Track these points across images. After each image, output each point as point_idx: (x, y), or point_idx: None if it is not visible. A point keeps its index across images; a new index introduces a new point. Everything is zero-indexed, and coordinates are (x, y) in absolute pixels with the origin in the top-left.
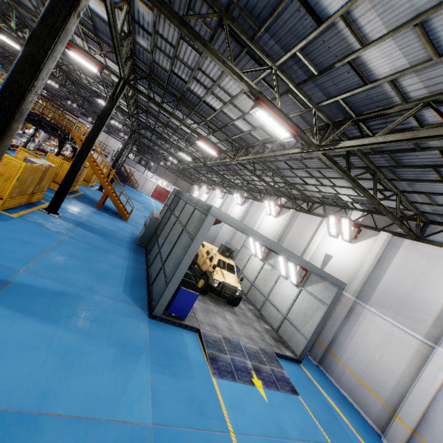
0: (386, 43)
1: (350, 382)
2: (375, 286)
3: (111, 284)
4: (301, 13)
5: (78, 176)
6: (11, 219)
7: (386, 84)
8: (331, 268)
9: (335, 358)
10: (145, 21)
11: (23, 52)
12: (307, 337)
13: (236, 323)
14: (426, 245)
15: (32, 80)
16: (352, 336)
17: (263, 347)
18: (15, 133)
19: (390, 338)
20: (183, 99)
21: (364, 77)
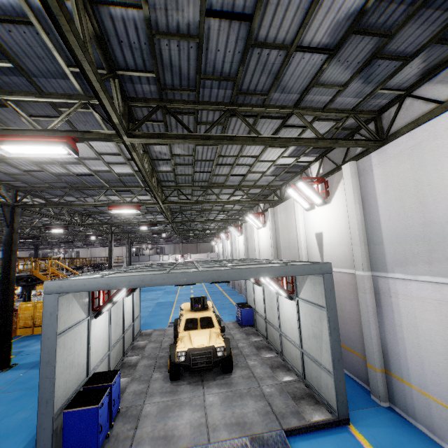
0: None
1: (447, 423)
2: (380, 239)
3: (9, 444)
4: None
5: None
6: None
7: (36, 1)
8: (329, 248)
9: (403, 384)
10: None
11: None
12: (331, 373)
13: (220, 404)
14: (395, 141)
15: None
16: (400, 332)
17: (260, 430)
18: None
19: (447, 309)
20: (74, 185)
21: (17, 18)
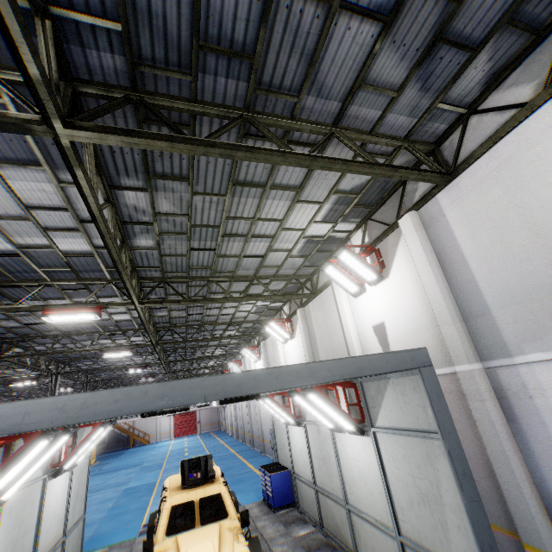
0: None
1: None
2: (482, 306)
3: None
4: None
5: None
6: None
7: None
8: (399, 343)
9: None
10: None
11: None
12: None
13: None
14: (470, 169)
15: None
16: None
17: None
18: None
19: None
20: None
21: None
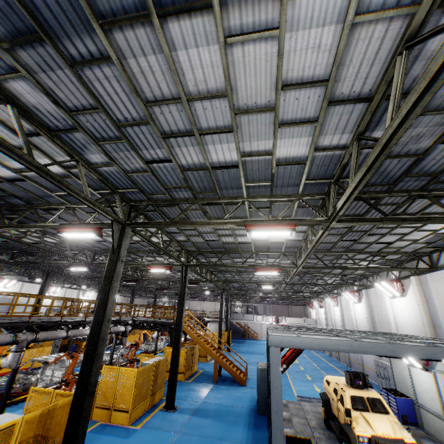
0: (280, 143)
1: None
2: None
3: None
4: (225, 171)
5: (191, 356)
6: (134, 432)
7: (317, 153)
8: None
9: None
10: (173, 229)
11: (98, 300)
12: None
13: None
14: None
15: (104, 313)
16: None
17: None
18: (102, 355)
19: None
20: (227, 250)
21: (297, 162)
